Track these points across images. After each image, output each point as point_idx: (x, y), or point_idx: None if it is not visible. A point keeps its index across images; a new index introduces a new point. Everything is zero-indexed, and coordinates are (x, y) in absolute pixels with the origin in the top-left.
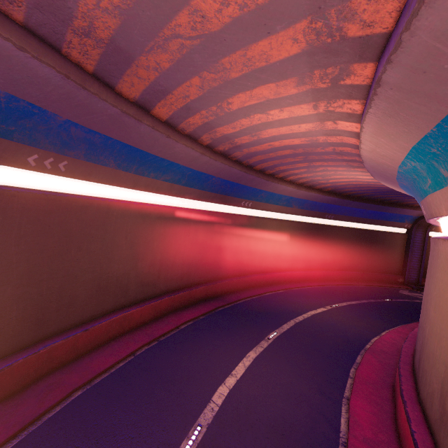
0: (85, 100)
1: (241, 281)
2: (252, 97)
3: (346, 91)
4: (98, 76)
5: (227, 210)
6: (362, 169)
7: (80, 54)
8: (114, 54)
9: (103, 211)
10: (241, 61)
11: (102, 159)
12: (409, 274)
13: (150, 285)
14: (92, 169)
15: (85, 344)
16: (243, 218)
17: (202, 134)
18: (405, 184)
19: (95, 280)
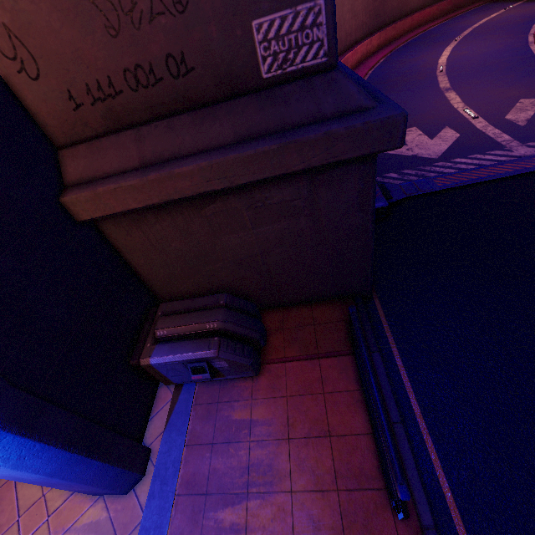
0: None
1: (404, 24)
2: None
3: None
4: None
5: None
6: None
7: None
8: None
9: None
10: None
11: None
12: None
13: (349, 34)
14: None
15: None
16: None
17: None
18: None
19: None
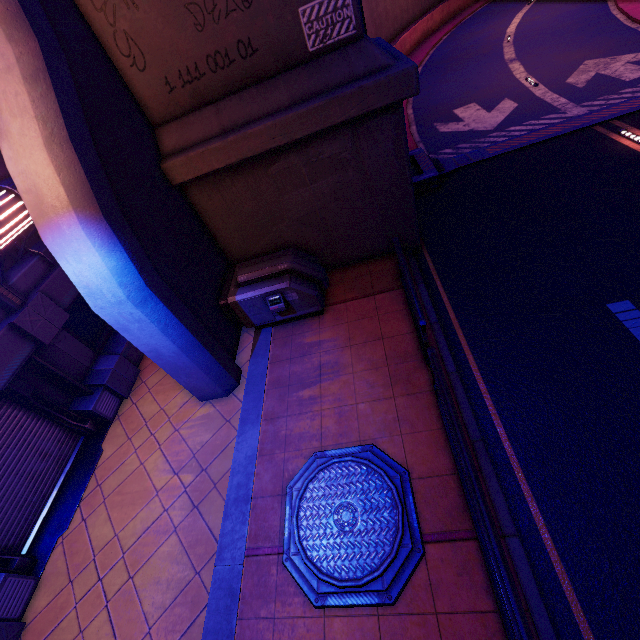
0: None
1: None
2: None
3: None
4: None
5: None
6: None
7: None
8: None
9: None
10: None
11: None
12: None
13: (405, 11)
14: None
15: None
16: None
17: None
18: None
19: (384, 2)
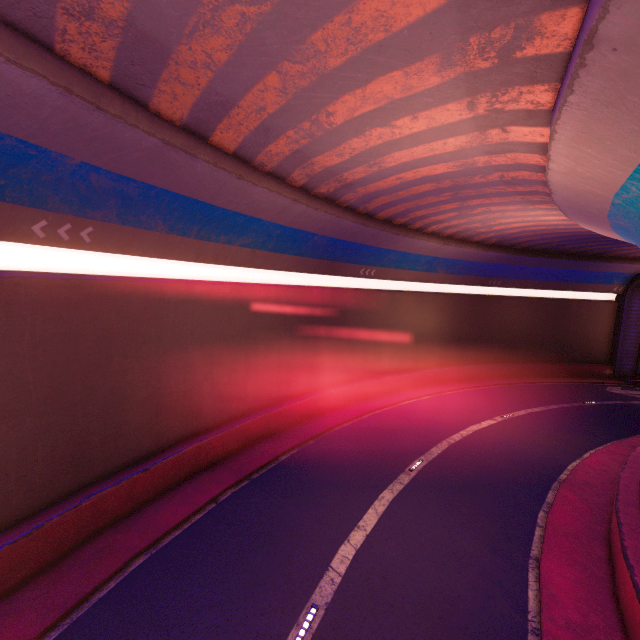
0: (104, 128)
1: (366, 386)
2: (365, 100)
3: (526, 69)
4: (119, 87)
5: (338, 283)
6: (547, 205)
7: (84, 51)
8: (137, 47)
9: (155, 298)
10: (344, 34)
11: (145, 220)
12: (621, 362)
13: (234, 400)
14: (131, 237)
15: (146, 490)
16: (364, 293)
17: (292, 169)
18: (623, 223)
19: (152, 398)
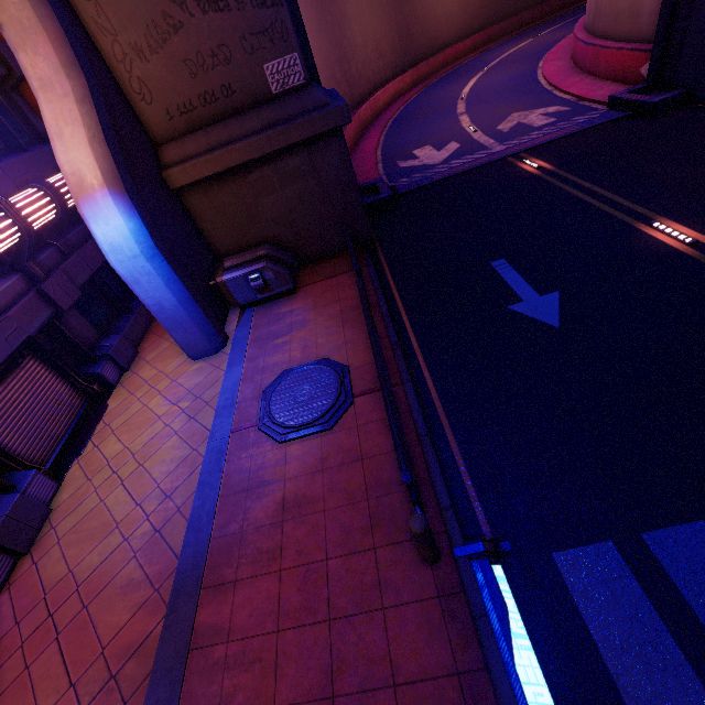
0: None
1: (437, 60)
2: None
3: None
4: None
5: None
6: None
7: None
8: None
9: None
10: None
11: None
12: None
13: (378, 74)
14: None
15: (371, 112)
16: None
17: None
18: None
19: (356, 66)
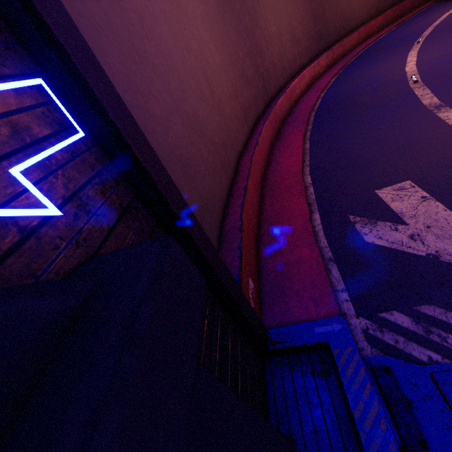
0: None
1: (350, 40)
2: None
3: None
4: None
5: None
6: None
7: None
8: None
9: None
10: None
11: None
12: None
13: (293, 61)
14: None
15: (288, 104)
16: None
17: None
18: None
19: (270, 57)
